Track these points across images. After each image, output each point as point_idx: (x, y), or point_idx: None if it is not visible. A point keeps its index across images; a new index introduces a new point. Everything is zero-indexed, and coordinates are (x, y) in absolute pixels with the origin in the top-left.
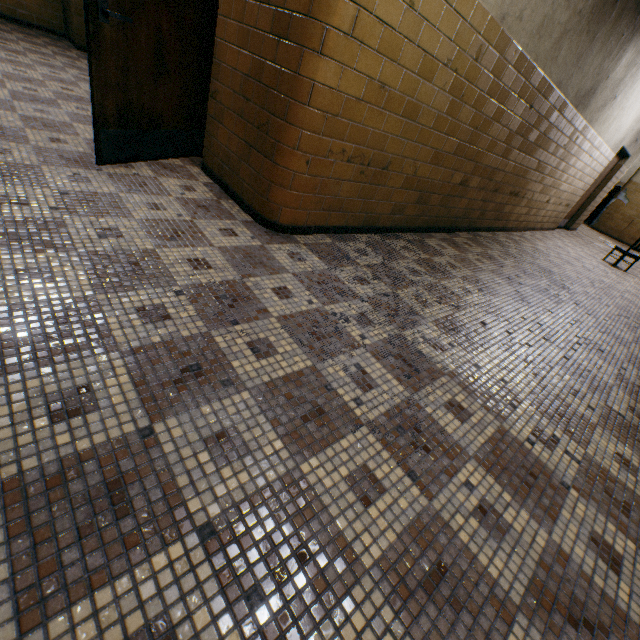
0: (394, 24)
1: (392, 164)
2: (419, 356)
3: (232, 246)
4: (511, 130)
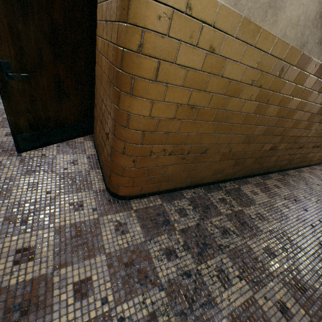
0: (197, 66)
1: (209, 149)
2: None
3: (71, 223)
4: (312, 112)
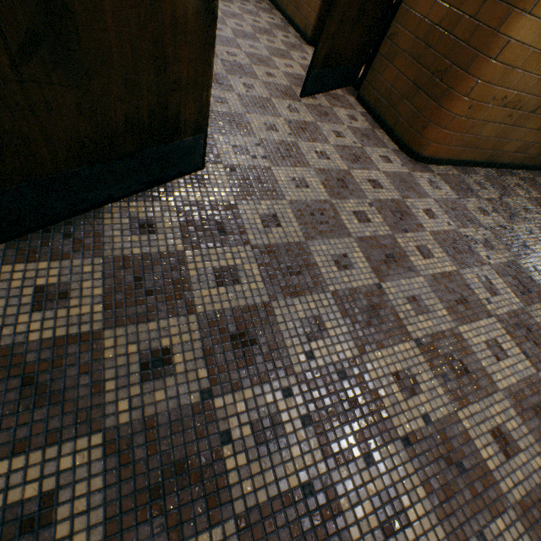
0: None
1: (540, 107)
2: (530, 281)
3: (390, 171)
4: None
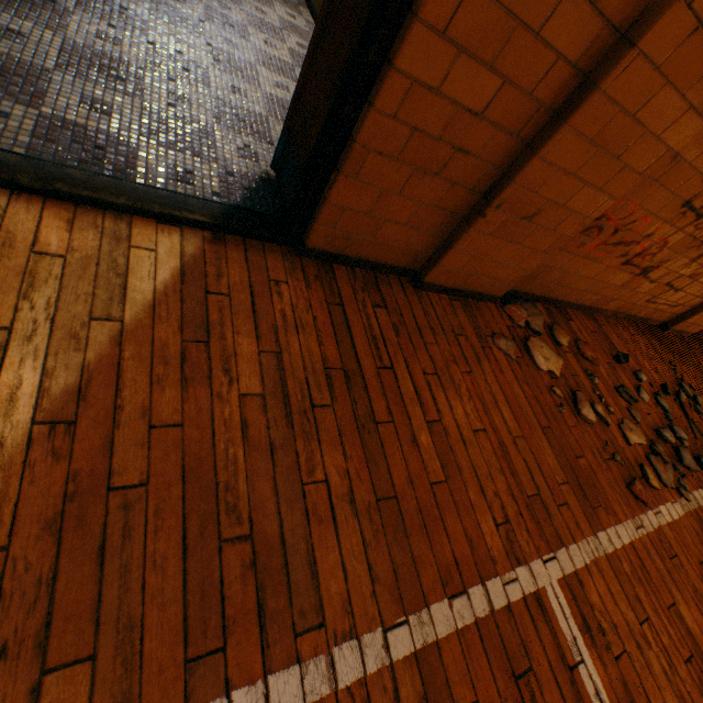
0: None
1: None
2: None
3: (288, 21)
4: None
